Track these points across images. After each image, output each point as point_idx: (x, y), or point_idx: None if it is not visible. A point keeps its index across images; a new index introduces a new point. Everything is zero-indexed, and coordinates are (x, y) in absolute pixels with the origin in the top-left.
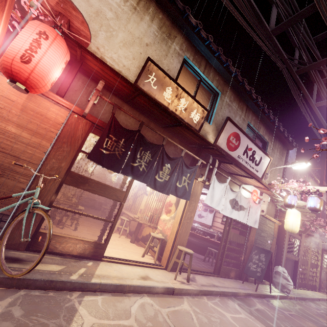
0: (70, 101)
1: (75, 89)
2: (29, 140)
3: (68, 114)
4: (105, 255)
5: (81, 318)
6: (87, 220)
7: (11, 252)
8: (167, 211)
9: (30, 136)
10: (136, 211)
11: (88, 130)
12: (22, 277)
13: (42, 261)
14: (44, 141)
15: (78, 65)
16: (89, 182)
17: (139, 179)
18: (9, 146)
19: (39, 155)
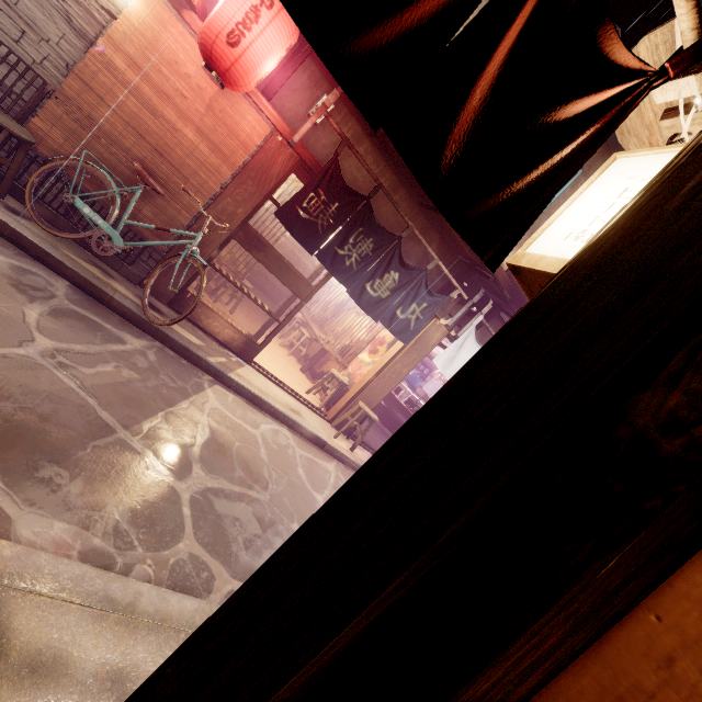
0: (280, 109)
1: (294, 88)
2: (206, 158)
3: (269, 133)
4: (256, 362)
5: (207, 397)
6: (251, 311)
7: (153, 299)
8: (372, 350)
9: (210, 152)
10: (329, 332)
11: (291, 169)
12: (161, 328)
13: (182, 326)
14: (225, 166)
15: (310, 48)
16: (267, 251)
17: (338, 277)
18: (181, 159)
19: (213, 184)
